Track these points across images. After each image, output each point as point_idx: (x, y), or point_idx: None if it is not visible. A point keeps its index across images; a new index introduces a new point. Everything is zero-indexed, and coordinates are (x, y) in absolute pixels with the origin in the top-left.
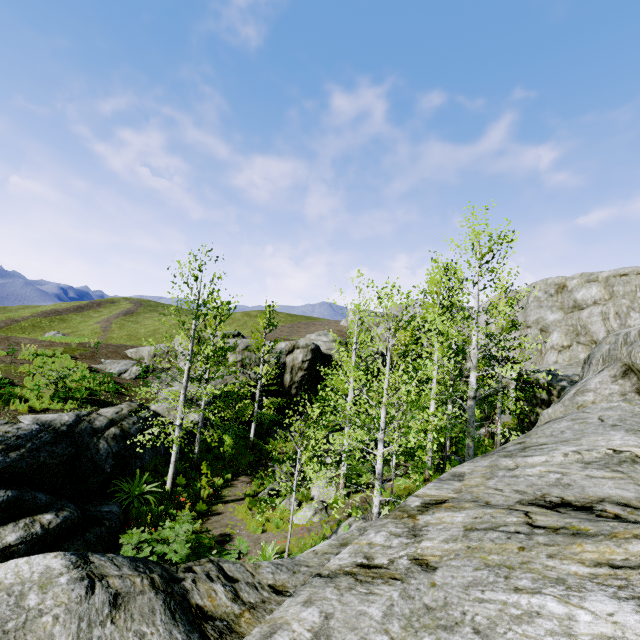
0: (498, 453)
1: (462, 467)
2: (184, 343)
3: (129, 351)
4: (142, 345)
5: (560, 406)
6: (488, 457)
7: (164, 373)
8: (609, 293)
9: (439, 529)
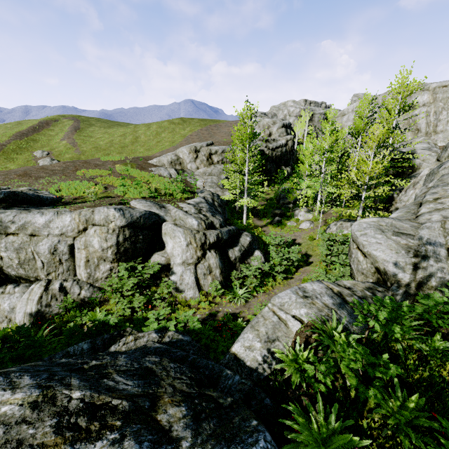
0: (439, 186)
1: (432, 191)
2: (187, 153)
3: (153, 161)
4: (110, 154)
5: (447, 170)
6: (438, 187)
7: (185, 173)
8: (433, 99)
9: (447, 201)
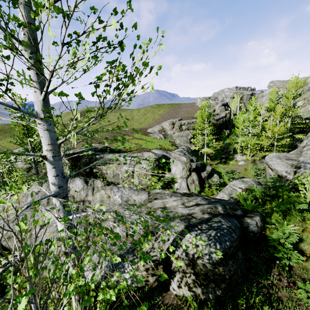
0: None
1: None
2: (168, 125)
3: (150, 131)
4: None
5: None
6: None
7: (168, 136)
8: None
9: None
